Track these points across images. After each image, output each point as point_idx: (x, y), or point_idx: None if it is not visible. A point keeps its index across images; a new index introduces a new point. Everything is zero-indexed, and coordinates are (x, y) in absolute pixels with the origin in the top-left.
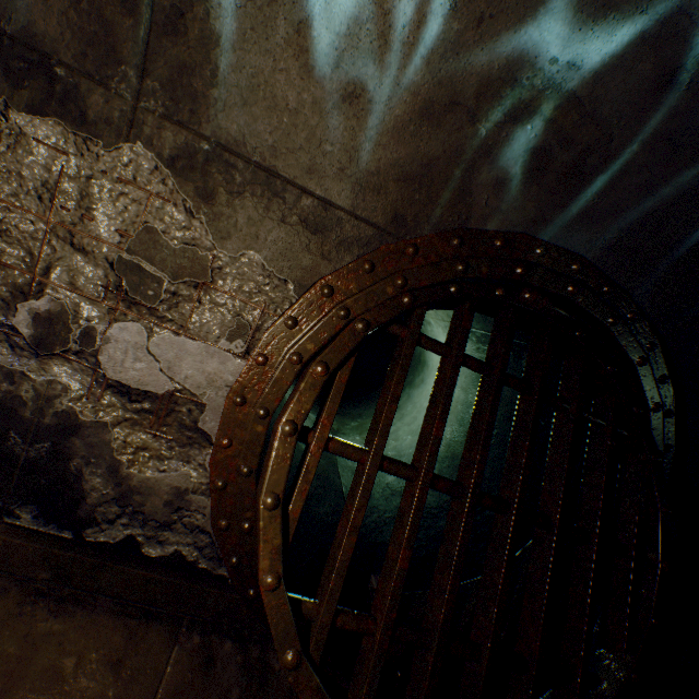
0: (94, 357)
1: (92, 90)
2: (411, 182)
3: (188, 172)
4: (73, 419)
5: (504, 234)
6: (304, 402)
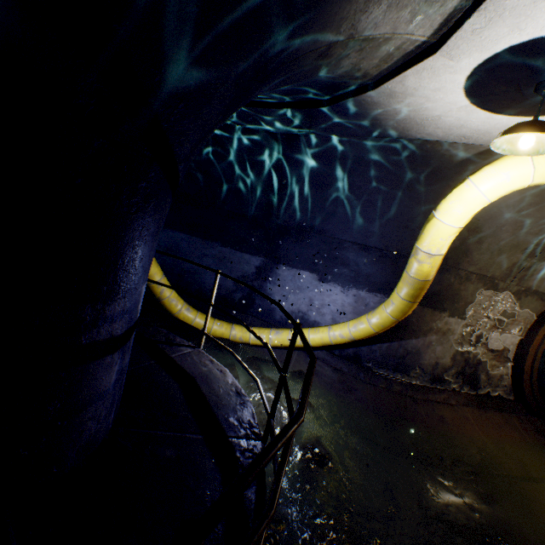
0: (486, 343)
1: (501, 283)
2: None
3: (516, 294)
4: (479, 360)
5: None
6: None
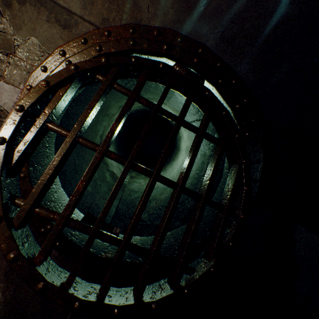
0: None
1: None
2: None
3: None
4: None
5: (159, 28)
6: (31, 98)
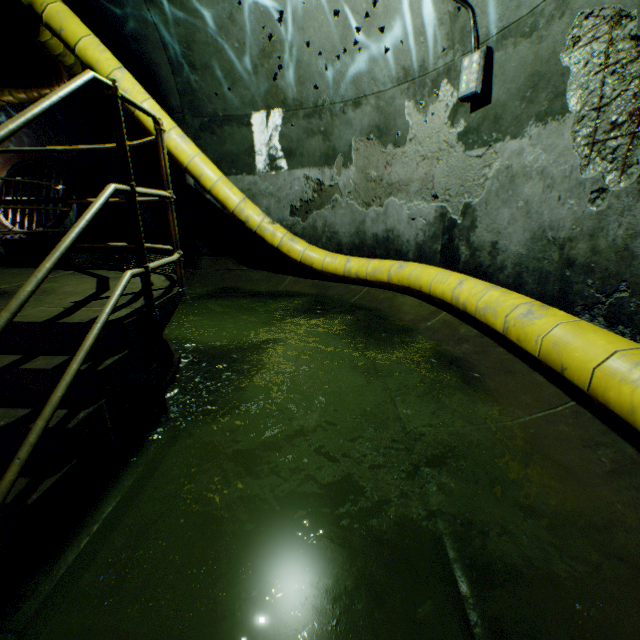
0: None
1: None
2: (1, 155)
3: None
4: None
5: (16, 155)
6: None
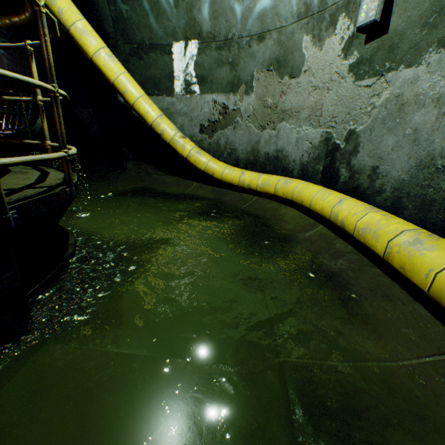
0: None
1: None
2: None
3: None
4: None
5: None
6: None
